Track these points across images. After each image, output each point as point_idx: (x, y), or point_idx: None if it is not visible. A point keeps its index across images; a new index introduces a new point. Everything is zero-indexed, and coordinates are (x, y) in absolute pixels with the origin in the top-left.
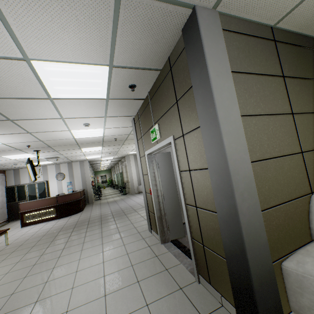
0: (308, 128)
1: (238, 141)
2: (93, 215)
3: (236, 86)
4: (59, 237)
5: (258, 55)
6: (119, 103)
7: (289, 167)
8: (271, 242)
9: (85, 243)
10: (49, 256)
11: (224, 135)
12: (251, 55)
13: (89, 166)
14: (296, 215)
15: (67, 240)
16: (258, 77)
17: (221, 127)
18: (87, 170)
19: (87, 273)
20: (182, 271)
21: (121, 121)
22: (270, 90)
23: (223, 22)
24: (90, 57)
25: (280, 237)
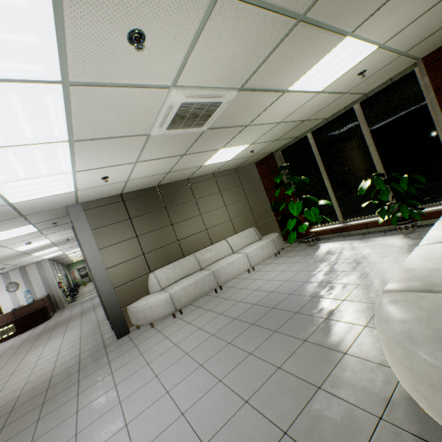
0: (150, 240)
1: (98, 262)
2: (62, 318)
3: (97, 235)
4: (24, 345)
5: (112, 214)
6: (51, 228)
7: (134, 264)
8: (122, 300)
9: (49, 340)
10: (17, 357)
11: (89, 261)
12: (107, 215)
13: (50, 265)
14: (139, 285)
15: (33, 344)
16: (111, 225)
17: (87, 259)
18: (48, 270)
19: (49, 351)
20: (109, 329)
21: (63, 232)
22: (120, 229)
23: (86, 205)
24: (17, 227)
25: (128, 296)
